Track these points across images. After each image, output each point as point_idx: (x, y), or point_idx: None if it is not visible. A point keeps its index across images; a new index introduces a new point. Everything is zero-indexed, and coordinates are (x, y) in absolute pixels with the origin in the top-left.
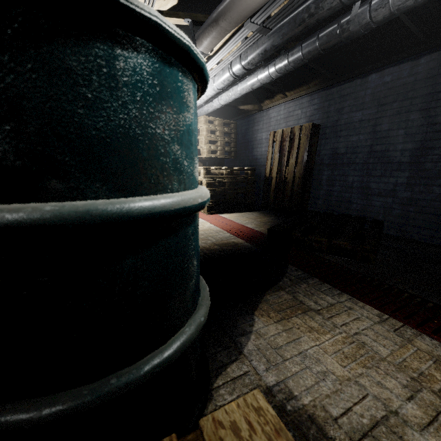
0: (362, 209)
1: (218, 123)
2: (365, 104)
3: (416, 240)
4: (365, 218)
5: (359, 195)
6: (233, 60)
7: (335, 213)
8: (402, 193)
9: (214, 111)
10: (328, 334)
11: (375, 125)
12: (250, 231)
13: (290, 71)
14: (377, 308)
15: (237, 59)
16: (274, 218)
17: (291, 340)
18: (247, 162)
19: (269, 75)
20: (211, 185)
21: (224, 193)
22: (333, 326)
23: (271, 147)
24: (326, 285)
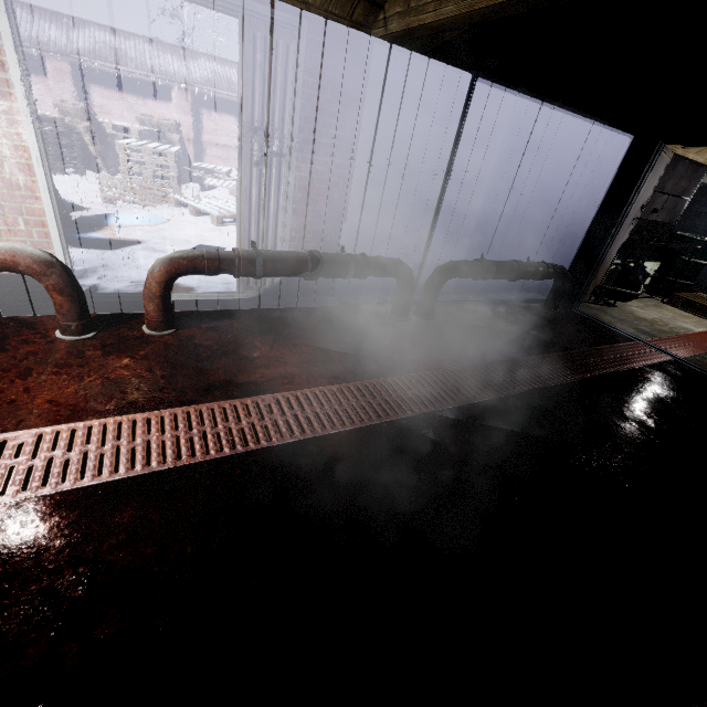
0: None
1: None
2: None
3: None
4: None
5: None
6: None
7: None
8: None
9: None
10: None
11: None
12: None
13: None
14: None
15: None
16: None
17: None
18: None
19: None
20: None
21: None
22: None
23: None
24: None
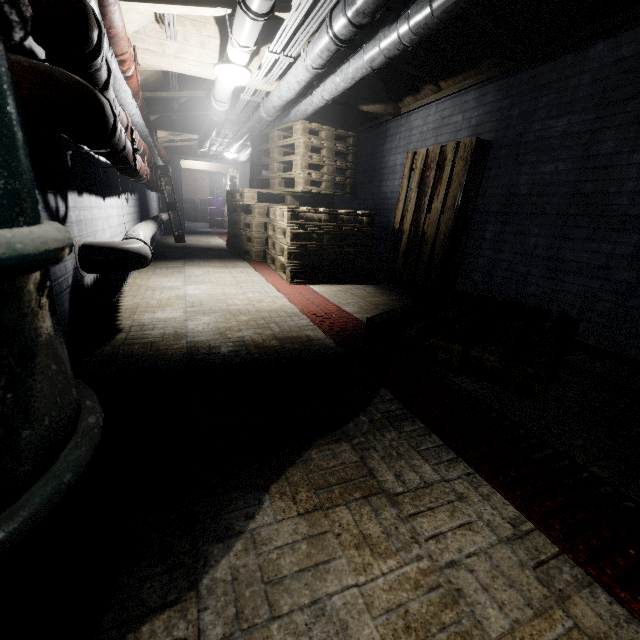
0: (544, 296)
1: (325, 135)
2: (576, 103)
3: (633, 358)
4: (548, 311)
5: (543, 270)
6: (334, 9)
7: (498, 298)
8: (620, 272)
9: (326, 116)
10: (392, 558)
11: (589, 143)
12: (345, 318)
13: (435, 29)
14: (517, 503)
15: (340, 5)
16: (396, 299)
17: (310, 563)
18: (370, 204)
19: (398, 39)
20: (299, 236)
21: (321, 251)
22: (411, 540)
23: (406, 180)
24: (433, 438)
